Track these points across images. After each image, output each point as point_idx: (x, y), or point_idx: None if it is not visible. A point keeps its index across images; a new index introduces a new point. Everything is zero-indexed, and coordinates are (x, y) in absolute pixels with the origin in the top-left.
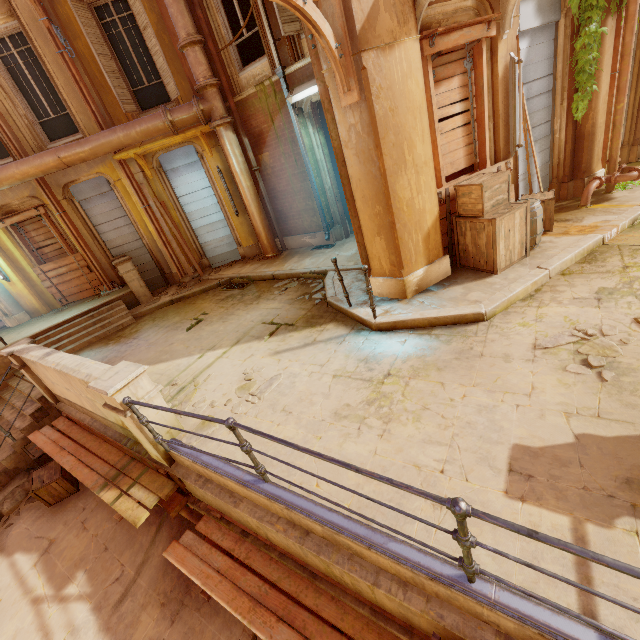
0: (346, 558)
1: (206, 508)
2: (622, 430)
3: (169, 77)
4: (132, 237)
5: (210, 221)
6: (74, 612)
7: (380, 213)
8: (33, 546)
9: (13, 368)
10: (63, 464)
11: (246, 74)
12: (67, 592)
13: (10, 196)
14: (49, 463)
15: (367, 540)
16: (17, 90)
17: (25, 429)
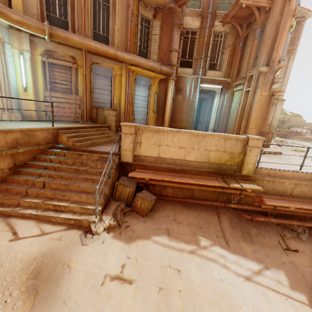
0: None
1: (260, 192)
2: None
3: (155, 54)
4: (107, 101)
5: (141, 110)
6: (216, 250)
7: (259, 123)
8: (158, 232)
9: (49, 143)
10: (187, 180)
11: (181, 69)
12: (203, 245)
13: (60, 49)
14: (142, 191)
15: None
16: (92, 13)
17: (113, 173)
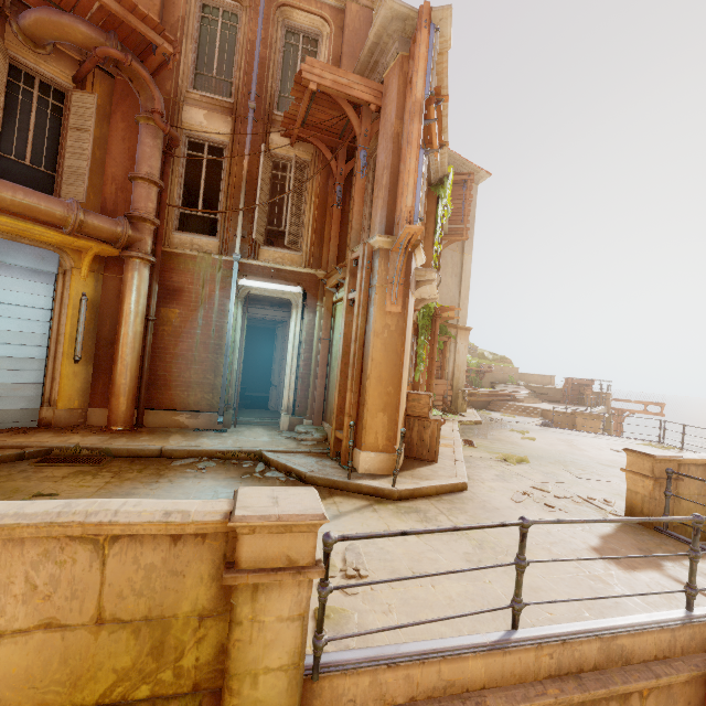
0: (623, 672)
1: None
2: (605, 531)
3: (80, 181)
4: None
5: (15, 353)
6: None
7: (391, 393)
8: None
9: None
10: None
11: (184, 237)
12: None
13: None
14: None
15: (636, 623)
16: None
17: None
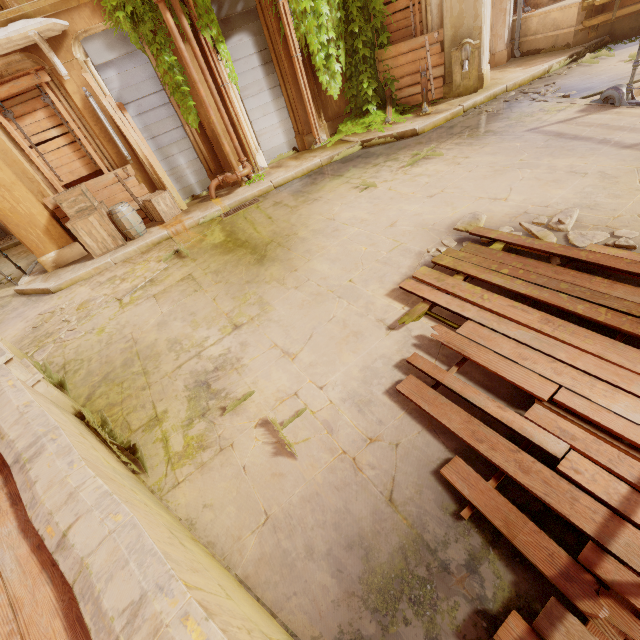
0: None
1: None
2: None
3: None
4: None
5: None
6: None
7: None
8: None
9: None
10: None
11: None
12: None
13: None
14: None
15: None
16: None
17: None
